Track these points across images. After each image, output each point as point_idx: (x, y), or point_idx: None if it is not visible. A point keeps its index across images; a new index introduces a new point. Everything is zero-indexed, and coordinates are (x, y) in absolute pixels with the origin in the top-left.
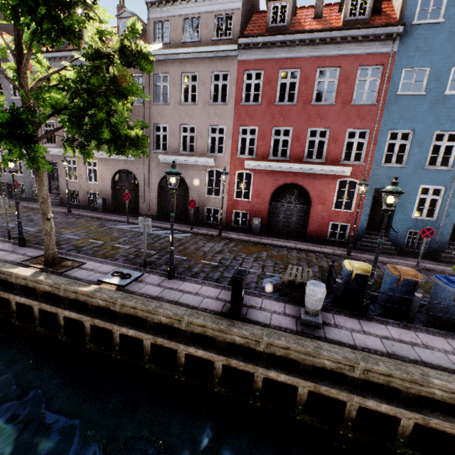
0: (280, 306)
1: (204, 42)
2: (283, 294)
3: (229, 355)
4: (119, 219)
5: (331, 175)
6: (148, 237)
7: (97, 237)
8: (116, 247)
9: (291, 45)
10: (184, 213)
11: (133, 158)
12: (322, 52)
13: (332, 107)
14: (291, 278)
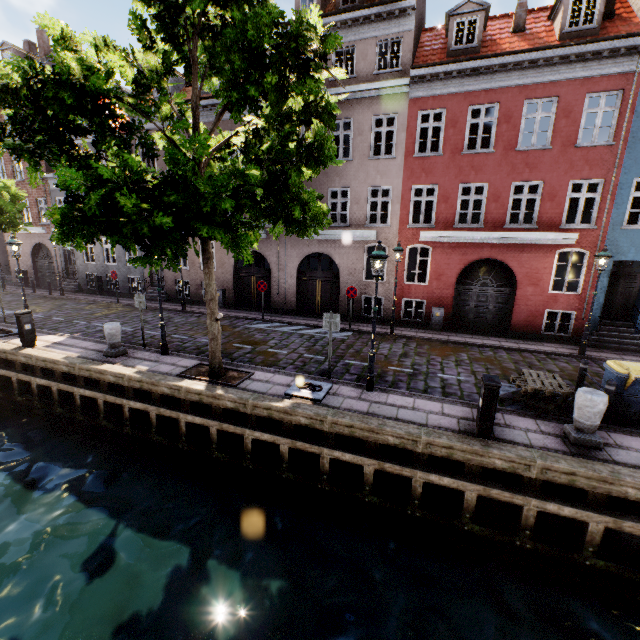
0: (530, 422)
1: (361, 78)
2: (522, 408)
3: (486, 484)
4: (250, 316)
5: (547, 246)
6: (302, 339)
7: (239, 340)
8: (272, 353)
9: (486, 72)
10: (332, 305)
11: (263, 236)
12: (531, 78)
13: (547, 152)
14: (539, 386)
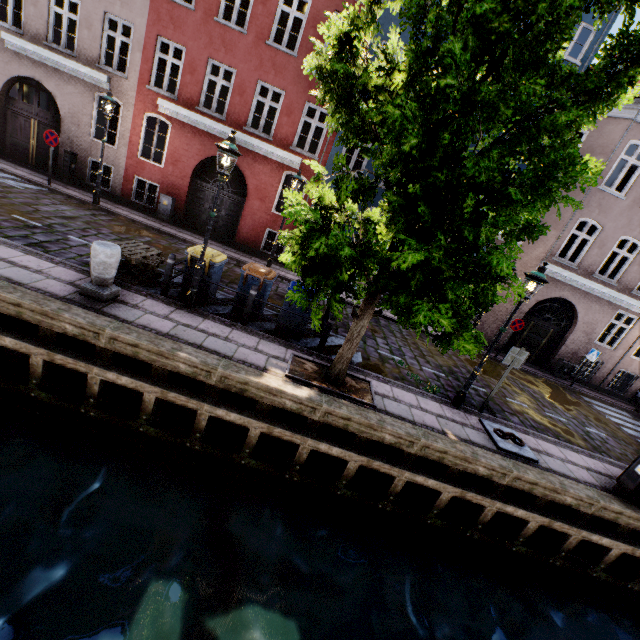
0: (77, 276)
1: None
2: None
3: None
4: None
5: (277, 163)
6: None
7: None
8: None
9: None
10: (53, 159)
11: None
12: None
13: (293, 60)
14: None
